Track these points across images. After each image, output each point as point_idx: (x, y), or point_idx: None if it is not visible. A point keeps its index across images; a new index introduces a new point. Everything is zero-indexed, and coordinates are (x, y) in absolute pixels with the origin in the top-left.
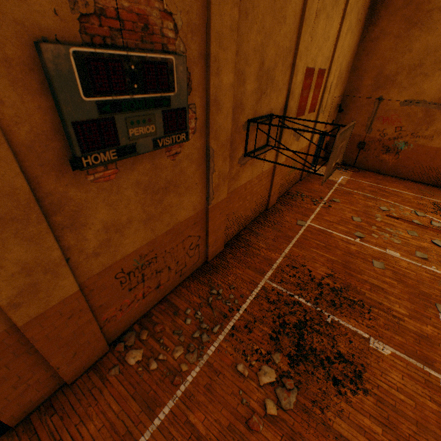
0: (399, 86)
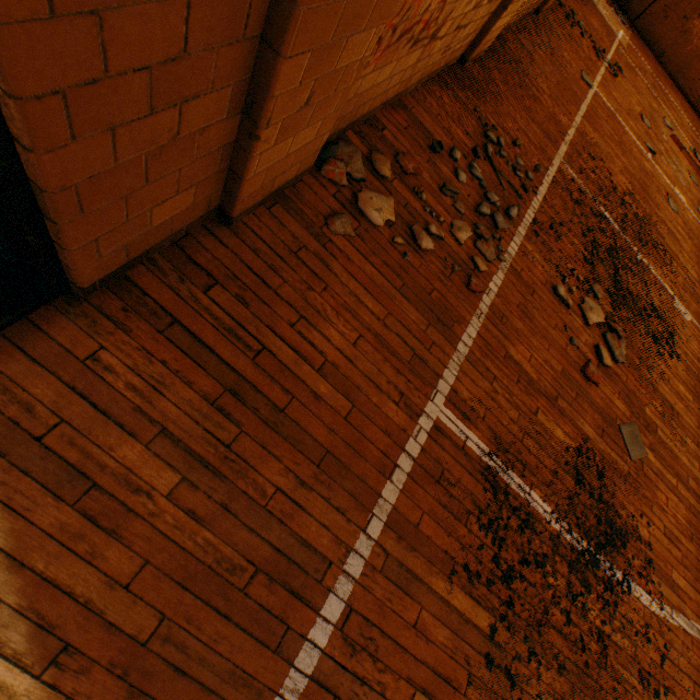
0: None
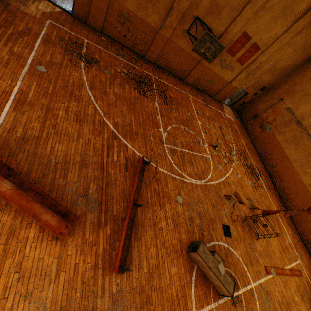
0: (293, 99)
